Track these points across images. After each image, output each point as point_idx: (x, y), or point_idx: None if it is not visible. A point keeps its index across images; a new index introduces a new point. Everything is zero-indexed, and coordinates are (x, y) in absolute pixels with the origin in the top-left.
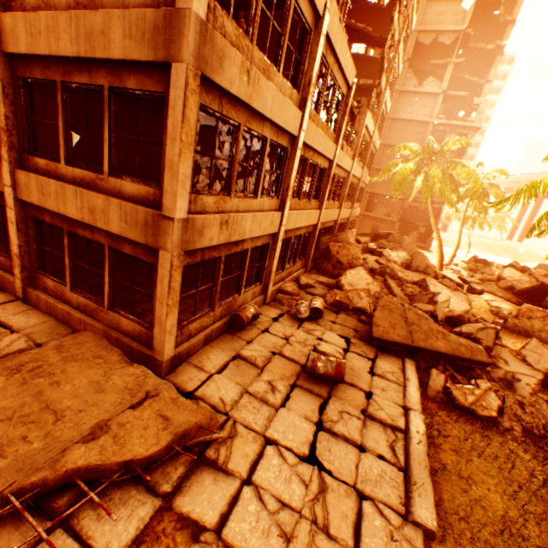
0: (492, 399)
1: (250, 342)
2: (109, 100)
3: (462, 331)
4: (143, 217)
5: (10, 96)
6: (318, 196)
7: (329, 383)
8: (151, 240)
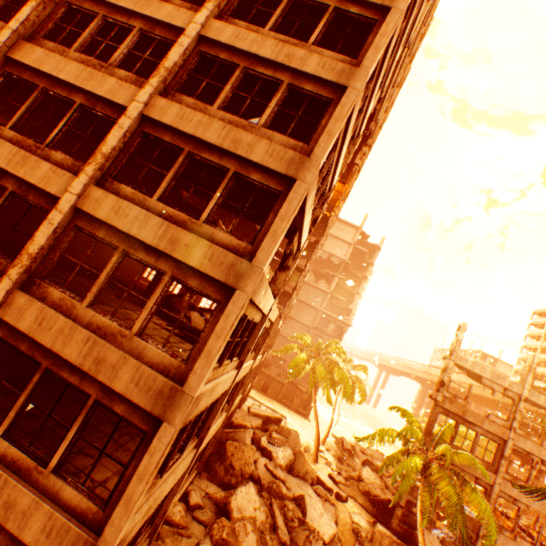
0: None
1: None
2: (90, 407)
3: None
4: (73, 538)
5: None
6: (229, 399)
7: None
8: None
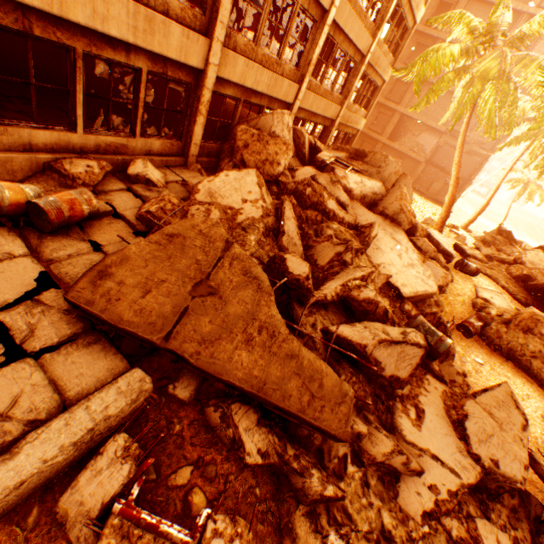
0: None
1: None
2: None
3: (346, 337)
4: None
5: None
6: (202, 0)
7: None
8: None
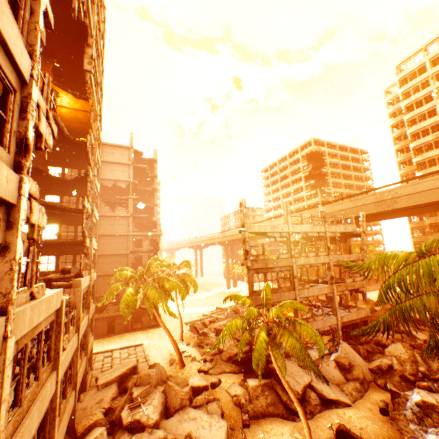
0: None
1: None
2: None
3: None
4: None
5: None
6: None
7: None
8: None
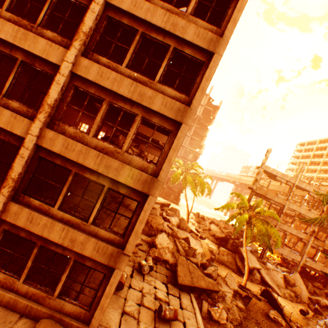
0: (224, 313)
1: (126, 299)
2: (106, 191)
3: (208, 272)
4: (110, 251)
5: (28, 162)
6: None
7: (168, 321)
8: (112, 263)
